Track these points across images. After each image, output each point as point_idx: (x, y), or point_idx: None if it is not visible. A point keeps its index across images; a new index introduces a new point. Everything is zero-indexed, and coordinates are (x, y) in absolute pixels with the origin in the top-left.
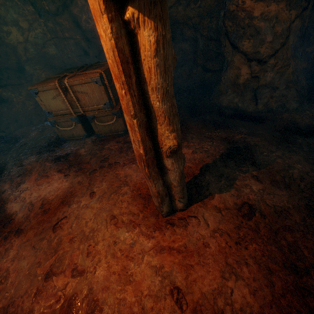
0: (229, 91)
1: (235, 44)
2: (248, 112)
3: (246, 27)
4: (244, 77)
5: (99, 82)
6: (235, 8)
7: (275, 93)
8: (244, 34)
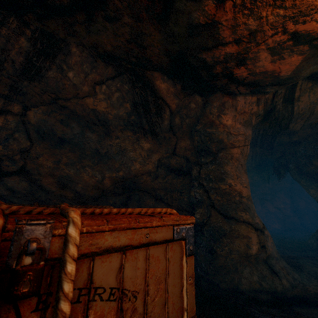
0: (238, 265)
1: (228, 215)
2: (280, 291)
3: (238, 202)
4: (256, 247)
5: (191, 240)
6: (227, 187)
7: (280, 263)
8: (236, 207)
